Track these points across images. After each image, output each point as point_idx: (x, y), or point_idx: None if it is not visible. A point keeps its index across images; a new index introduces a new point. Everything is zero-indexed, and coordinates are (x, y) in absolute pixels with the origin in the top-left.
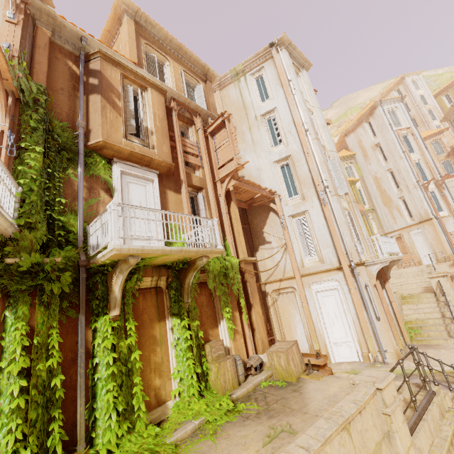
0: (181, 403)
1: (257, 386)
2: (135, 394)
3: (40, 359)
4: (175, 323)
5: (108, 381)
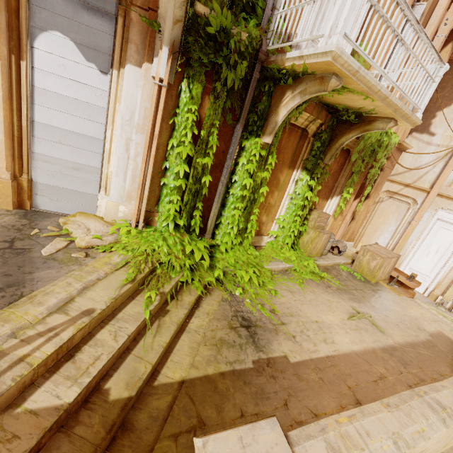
0: (275, 243)
1: (335, 265)
2: (250, 220)
3: (199, 153)
4: (303, 178)
5: (238, 201)
